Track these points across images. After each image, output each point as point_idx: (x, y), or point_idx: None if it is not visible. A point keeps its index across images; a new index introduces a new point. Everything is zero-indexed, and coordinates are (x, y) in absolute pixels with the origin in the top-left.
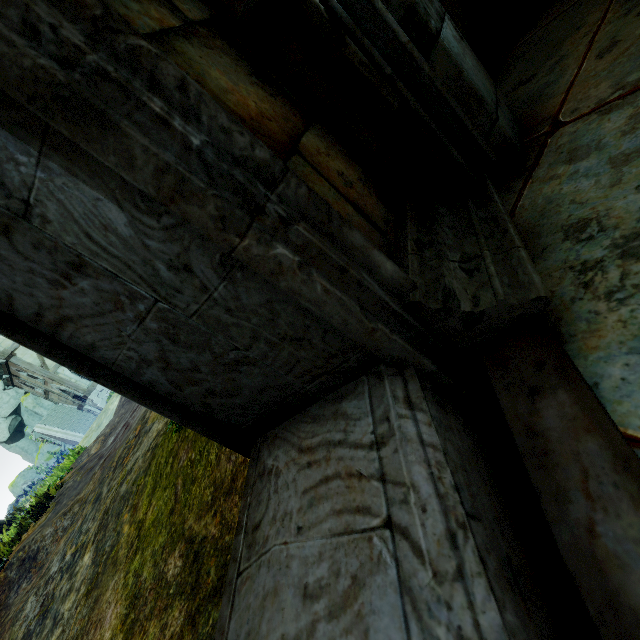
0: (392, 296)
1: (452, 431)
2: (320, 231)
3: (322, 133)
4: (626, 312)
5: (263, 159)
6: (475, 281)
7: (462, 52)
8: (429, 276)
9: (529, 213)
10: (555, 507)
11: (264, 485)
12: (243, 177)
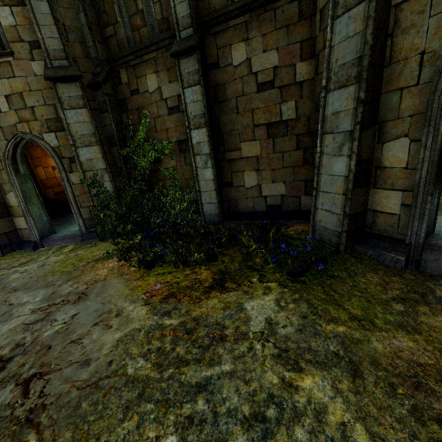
0: None
1: None
2: None
3: None
4: None
5: None
6: None
7: None
8: None
9: None
10: None
11: (438, 244)
12: None
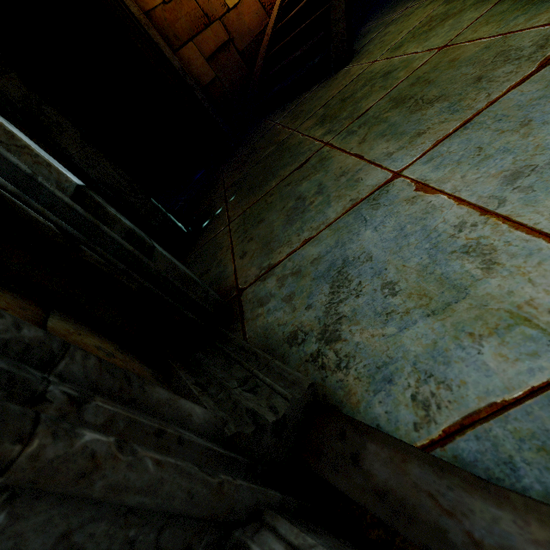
0: (210, 440)
1: (341, 549)
2: (119, 400)
3: (64, 317)
4: (354, 372)
5: (35, 338)
6: (262, 395)
7: (170, 256)
8: (226, 407)
9: (258, 339)
10: (446, 548)
11: None
12: (6, 363)
